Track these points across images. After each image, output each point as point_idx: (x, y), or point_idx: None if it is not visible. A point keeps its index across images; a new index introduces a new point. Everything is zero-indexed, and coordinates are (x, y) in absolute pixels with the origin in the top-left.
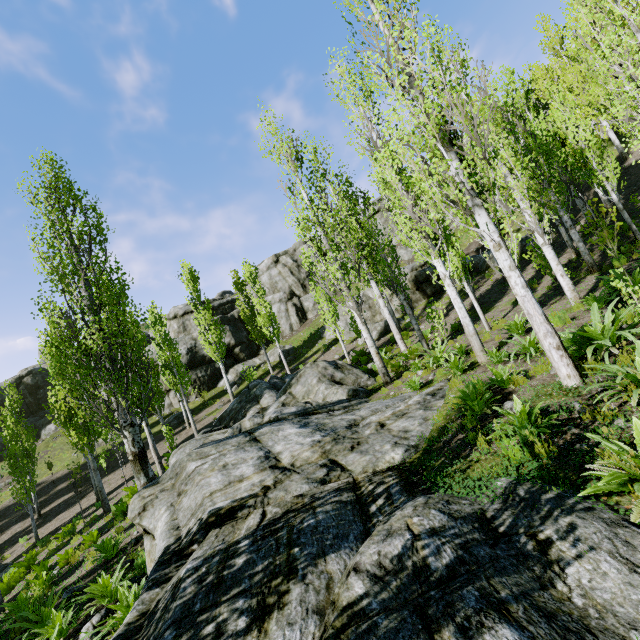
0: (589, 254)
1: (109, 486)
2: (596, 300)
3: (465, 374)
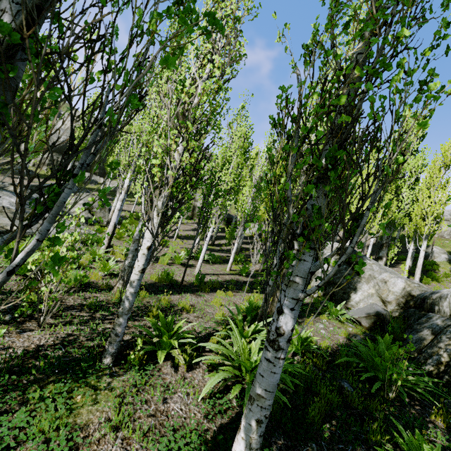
0: (240, 246)
1: None
2: (188, 252)
3: (118, 240)
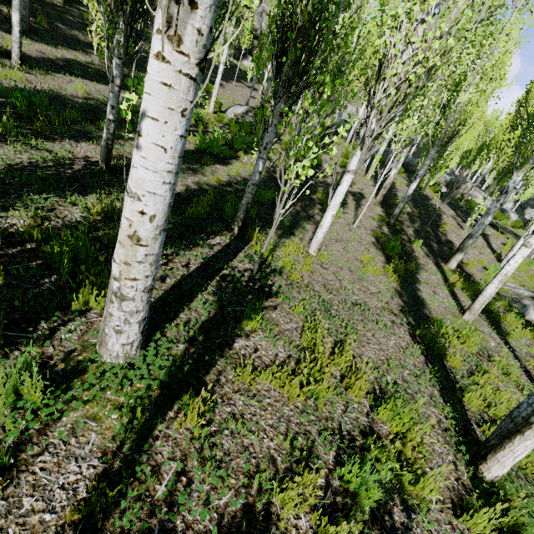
0: None
1: (245, 97)
2: None
3: None
